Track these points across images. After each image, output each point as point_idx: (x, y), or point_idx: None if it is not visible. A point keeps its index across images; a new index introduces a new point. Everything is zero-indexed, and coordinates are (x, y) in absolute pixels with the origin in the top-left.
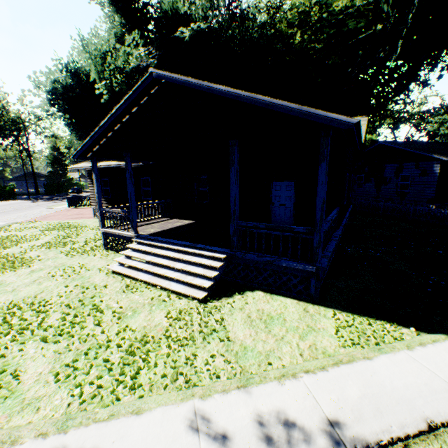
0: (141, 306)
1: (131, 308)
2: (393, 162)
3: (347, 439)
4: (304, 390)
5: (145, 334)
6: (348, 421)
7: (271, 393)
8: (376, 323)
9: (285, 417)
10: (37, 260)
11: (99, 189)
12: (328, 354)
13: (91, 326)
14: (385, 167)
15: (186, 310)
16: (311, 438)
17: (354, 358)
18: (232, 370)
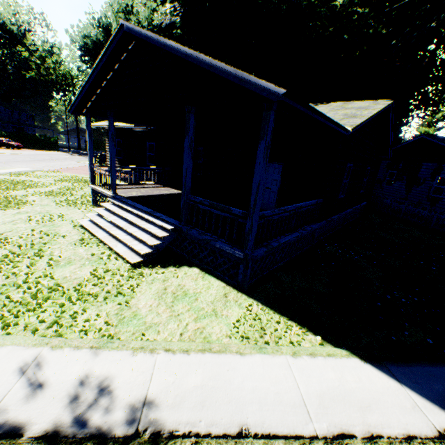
0: (78, 260)
1: (69, 259)
2: (432, 161)
3: (146, 419)
4: (149, 365)
5: (61, 283)
6: (163, 405)
7: (116, 360)
8: (287, 323)
9: (109, 384)
10: (30, 204)
11: (91, 146)
12: (208, 340)
13: (23, 267)
14: (422, 166)
15: (113, 271)
16: (113, 408)
17: (227, 349)
18: (105, 332)
